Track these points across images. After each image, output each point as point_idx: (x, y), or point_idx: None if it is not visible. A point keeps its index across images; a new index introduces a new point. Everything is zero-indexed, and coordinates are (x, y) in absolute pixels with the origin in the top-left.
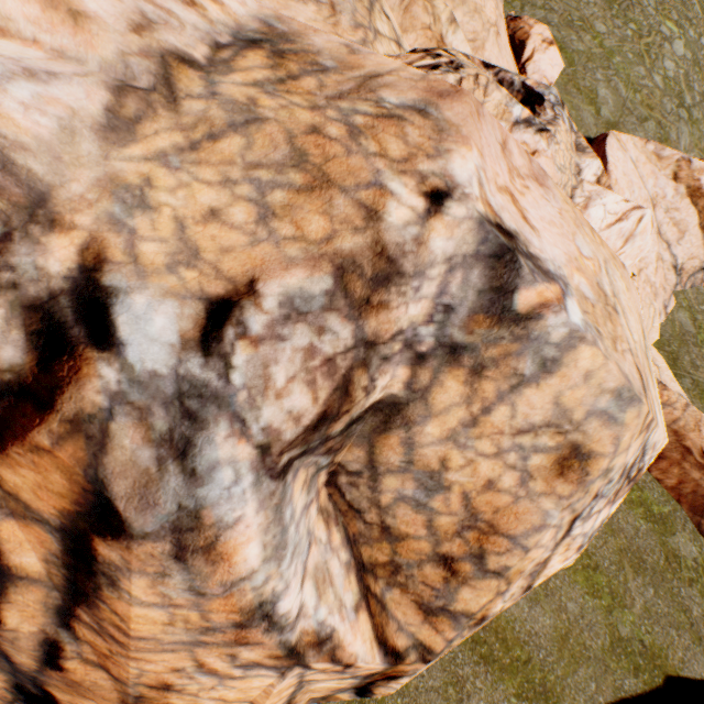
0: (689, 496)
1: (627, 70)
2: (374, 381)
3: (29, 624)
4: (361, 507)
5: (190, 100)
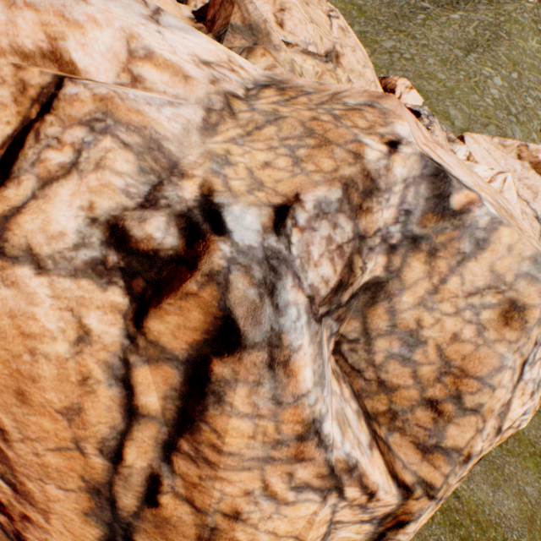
0: None
1: (466, 98)
2: (365, 264)
3: (141, 460)
4: (360, 368)
5: (242, 113)
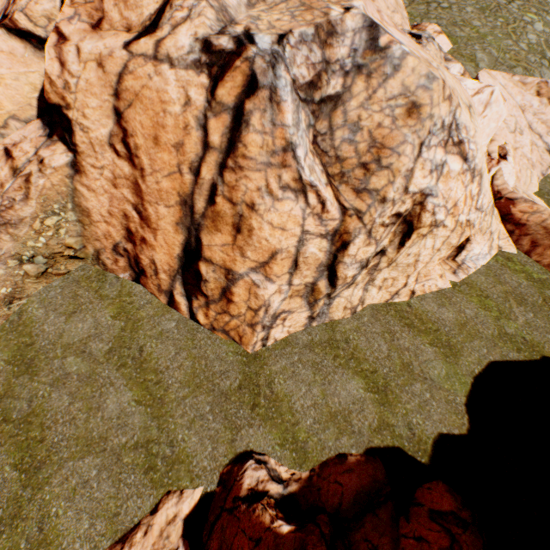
0: None
1: (498, 43)
2: (329, 80)
3: (209, 175)
4: (327, 151)
5: (269, 0)
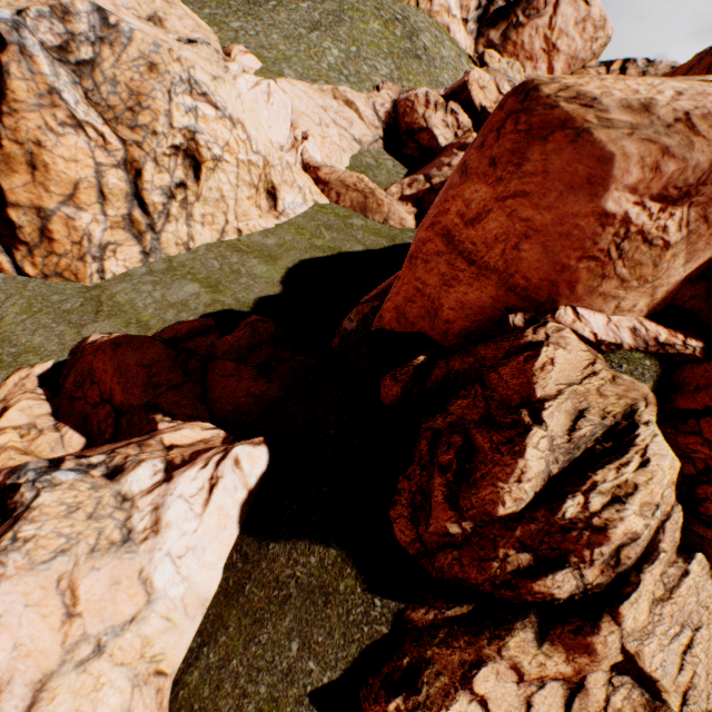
0: (358, 206)
1: (303, 63)
2: (80, 48)
3: None
4: (100, 103)
5: None
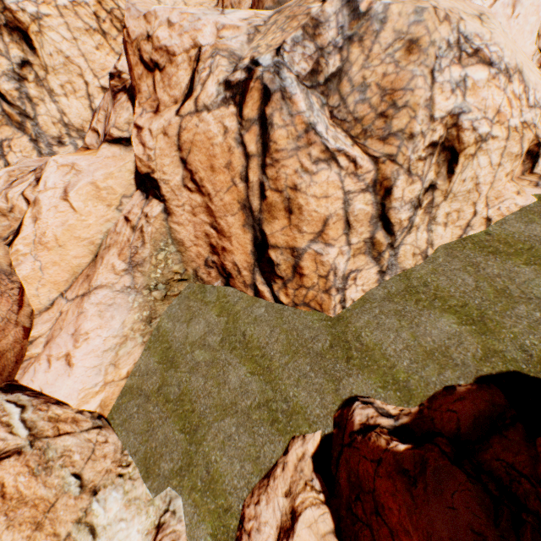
0: None
1: None
2: (327, 62)
3: (255, 178)
4: (345, 118)
5: (262, 30)
